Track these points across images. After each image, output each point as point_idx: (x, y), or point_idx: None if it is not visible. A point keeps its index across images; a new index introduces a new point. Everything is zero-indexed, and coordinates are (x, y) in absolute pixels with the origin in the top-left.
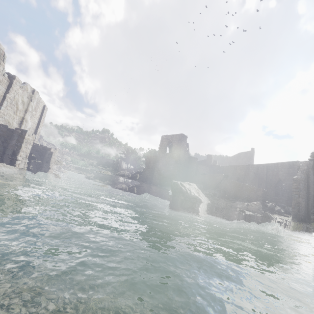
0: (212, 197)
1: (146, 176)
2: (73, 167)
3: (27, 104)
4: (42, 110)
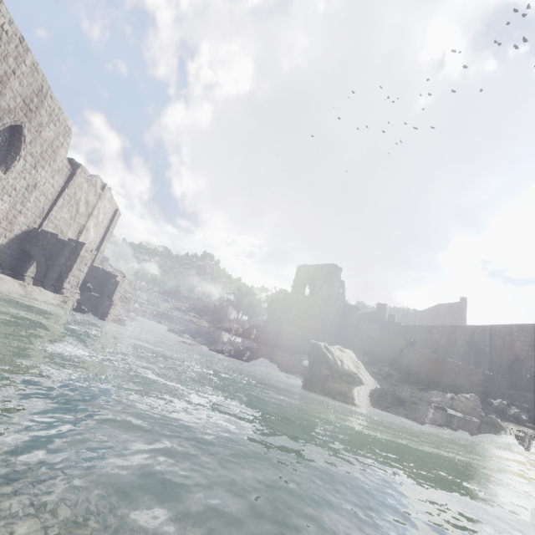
0: (384, 380)
1: (267, 334)
2: (149, 309)
3: (92, 206)
4: (113, 215)
